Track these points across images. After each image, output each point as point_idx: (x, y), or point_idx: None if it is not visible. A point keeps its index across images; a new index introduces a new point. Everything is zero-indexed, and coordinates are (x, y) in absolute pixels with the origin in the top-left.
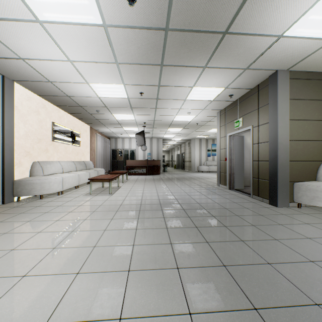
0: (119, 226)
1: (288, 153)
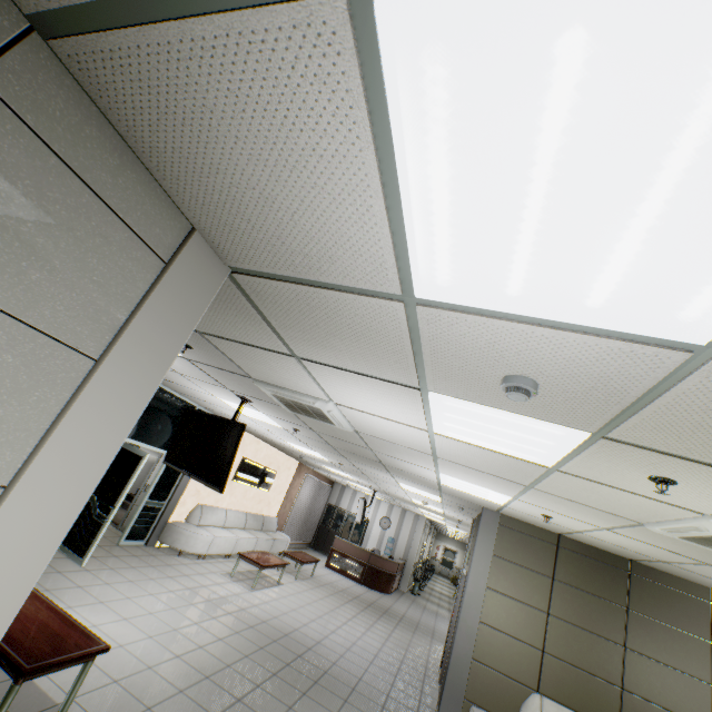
0: (211, 627)
1: (473, 642)
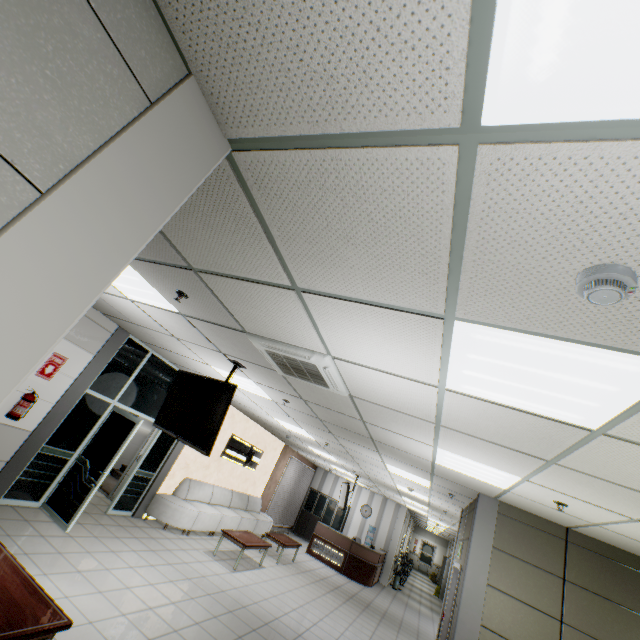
0: (189, 608)
1: None
